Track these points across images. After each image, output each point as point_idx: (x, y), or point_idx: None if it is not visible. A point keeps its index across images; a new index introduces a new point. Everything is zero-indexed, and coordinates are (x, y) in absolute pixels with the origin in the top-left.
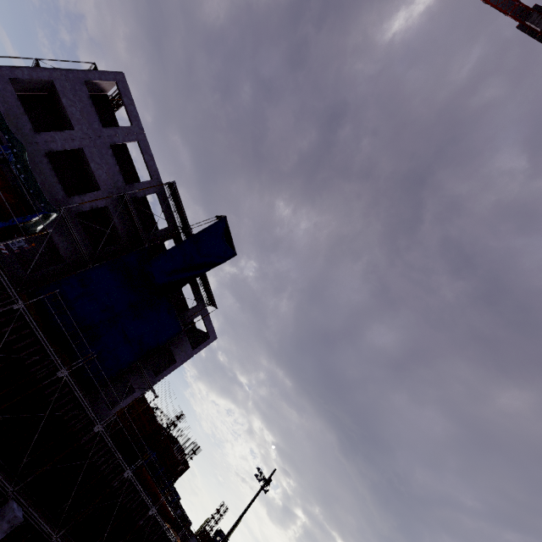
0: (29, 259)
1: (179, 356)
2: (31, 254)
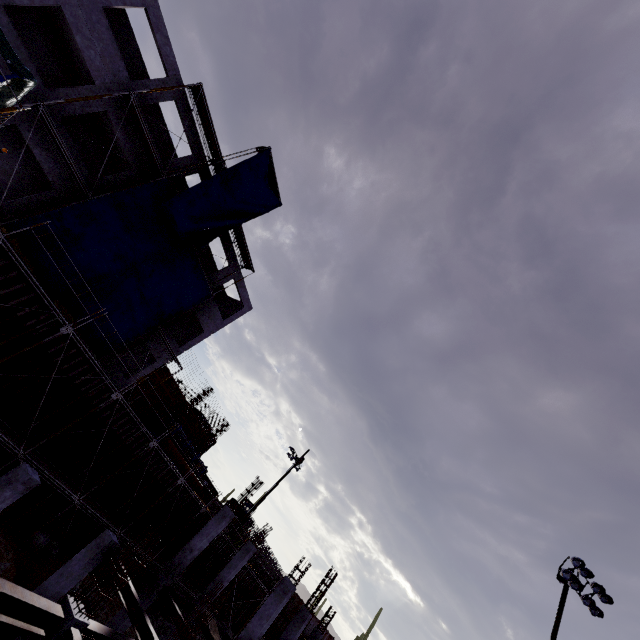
0: (2, 182)
1: (206, 326)
2: (5, 175)
